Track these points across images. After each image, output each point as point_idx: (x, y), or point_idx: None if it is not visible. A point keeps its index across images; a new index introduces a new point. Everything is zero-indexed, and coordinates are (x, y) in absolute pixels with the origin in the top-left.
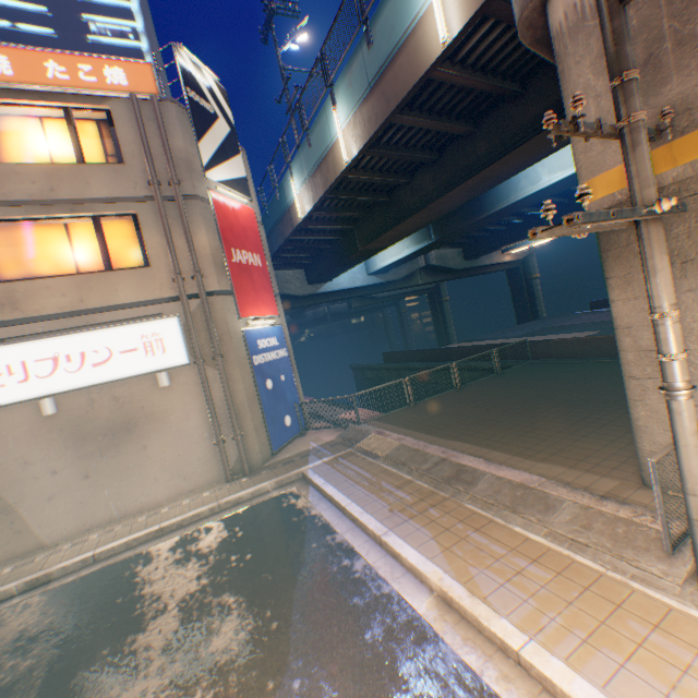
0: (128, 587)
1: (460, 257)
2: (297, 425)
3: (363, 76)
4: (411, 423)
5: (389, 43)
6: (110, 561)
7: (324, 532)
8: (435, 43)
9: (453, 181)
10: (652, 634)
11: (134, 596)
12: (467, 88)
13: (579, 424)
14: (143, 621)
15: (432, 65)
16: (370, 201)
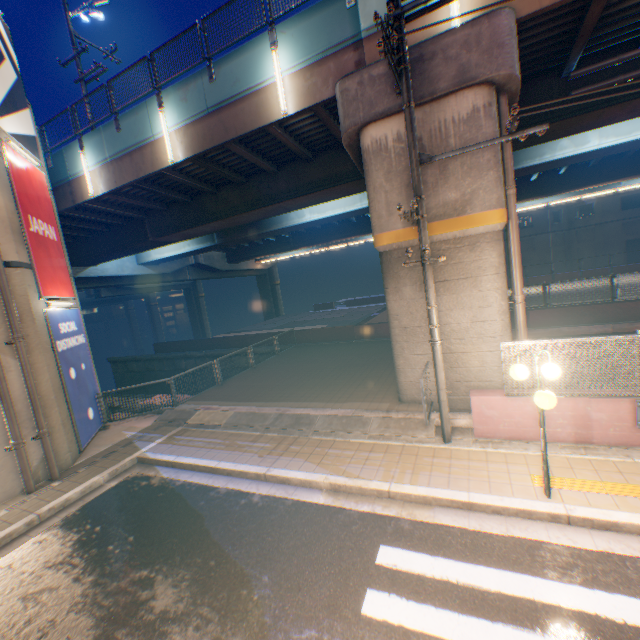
0: None
1: (225, 260)
2: (99, 418)
3: (202, 100)
4: (232, 397)
5: (234, 88)
6: None
7: (205, 492)
8: (276, 110)
9: (258, 203)
10: (434, 459)
11: None
12: (286, 145)
13: (353, 379)
14: None
15: (272, 123)
16: (175, 198)
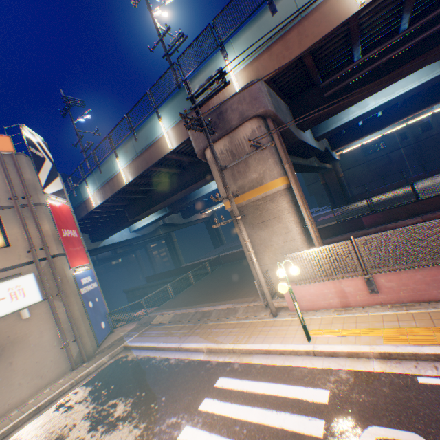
0: (36, 436)
1: (181, 217)
2: (108, 327)
3: (134, 150)
4: (177, 305)
5: (147, 142)
6: (5, 439)
7: (150, 360)
8: (167, 147)
9: (177, 190)
10: (263, 327)
11: (46, 435)
12: (180, 160)
13: (243, 284)
14: (64, 435)
15: (167, 154)
16: (136, 197)
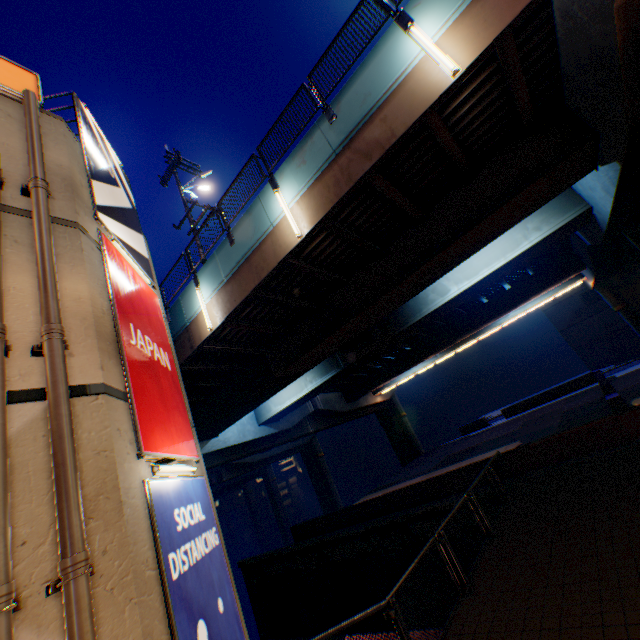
0: None
1: (343, 399)
2: None
3: (324, 148)
4: (550, 633)
5: (364, 106)
6: None
7: None
8: (437, 81)
9: (407, 267)
10: None
11: None
12: (444, 151)
13: None
14: None
15: (435, 101)
16: (299, 306)
